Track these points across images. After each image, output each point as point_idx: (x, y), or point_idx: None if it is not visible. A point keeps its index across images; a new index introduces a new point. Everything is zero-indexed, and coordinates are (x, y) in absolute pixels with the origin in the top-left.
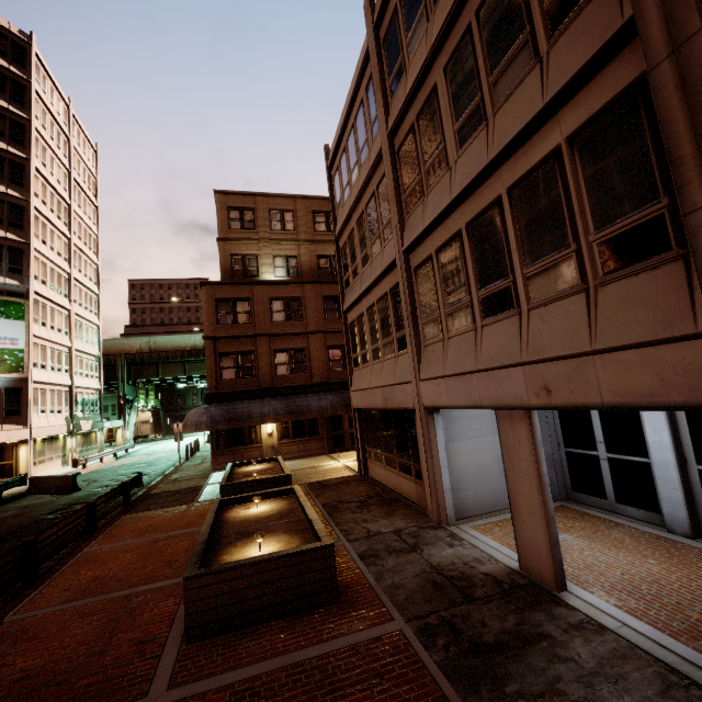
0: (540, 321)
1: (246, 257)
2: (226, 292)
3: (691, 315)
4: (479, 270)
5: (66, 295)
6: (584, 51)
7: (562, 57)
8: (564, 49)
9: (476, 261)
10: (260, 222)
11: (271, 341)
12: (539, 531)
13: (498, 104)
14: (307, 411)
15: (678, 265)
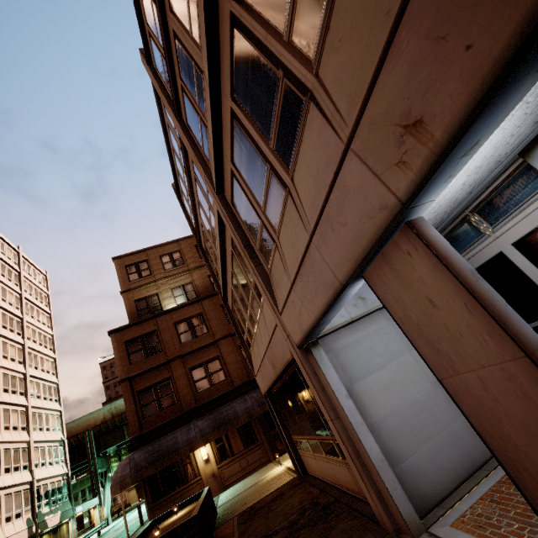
0: (334, 56)
1: (148, 298)
2: (133, 332)
3: None
4: (258, 120)
5: (22, 393)
6: None
7: None
8: None
9: (252, 116)
10: (154, 267)
11: (184, 361)
12: None
13: None
14: (235, 419)
15: None
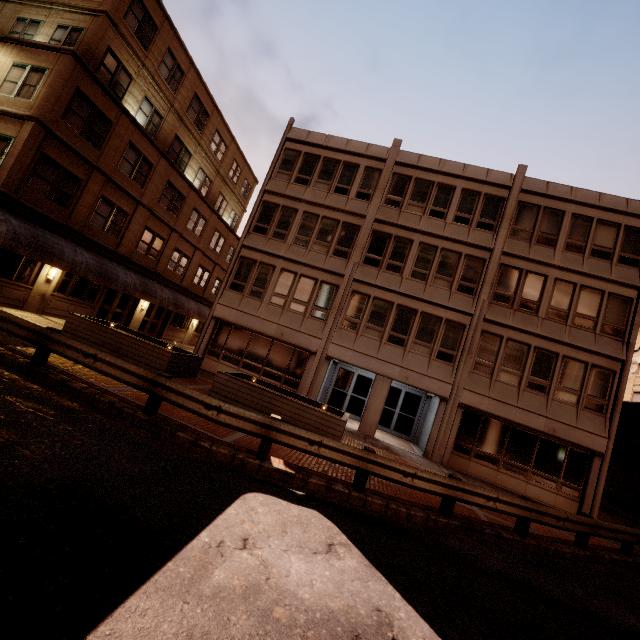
0: (412, 357)
1: (122, 67)
2: (94, 92)
3: (450, 379)
4: (395, 324)
5: None
6: (462, 307)
7: (456, 300)
8: (458, 299)
9: (395, 320)
10: (155, 49)
11: (105, 184)
12: (376, 418)
13: (433, 284)
14: (115, 281)
15: (451, 367)
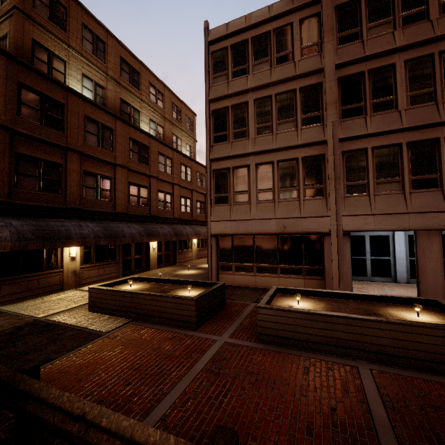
0: None
1: (52, 54)
2: (34, 81)
3: None
4: (414, 166)
5: None
6: None
7: None
8: None
9: (412, 161)
10: (72, 28)
11: (81, 160)
12: (438, 281)
13: None
14: (123, 237)
15: None
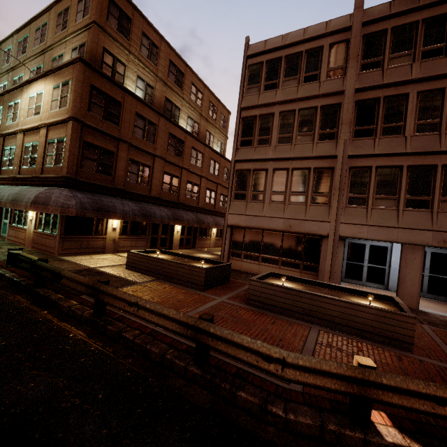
0: (444, 218)
1: (116, 60)
2: (102, 84)
3: None
4: (410, 187)
5: None
6: None
7: None
8: None
9: (409, 183)
10: (134, 36)
11: (129, 150)
12: (415, 289)
13: None
14: (154, 217)
15: None
